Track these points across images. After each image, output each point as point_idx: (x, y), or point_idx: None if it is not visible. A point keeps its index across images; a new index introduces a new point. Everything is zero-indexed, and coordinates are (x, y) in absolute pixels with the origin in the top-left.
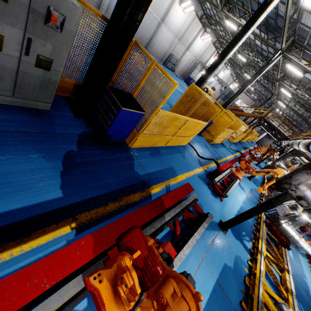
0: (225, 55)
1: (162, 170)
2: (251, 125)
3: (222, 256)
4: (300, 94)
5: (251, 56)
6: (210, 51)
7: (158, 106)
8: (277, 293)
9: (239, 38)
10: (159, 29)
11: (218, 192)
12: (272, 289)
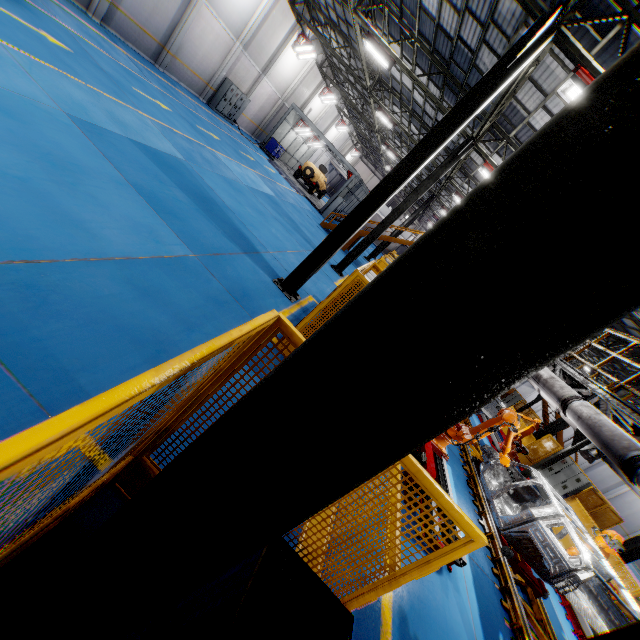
0: (408, 174)
1: (355, 636)
2: None
3: None
4: None
5: (398, 114)
6: (313, 81)
7: (397, 582)
8: None
9: (440, 141)
10: (193, 12)
11: None
12: None
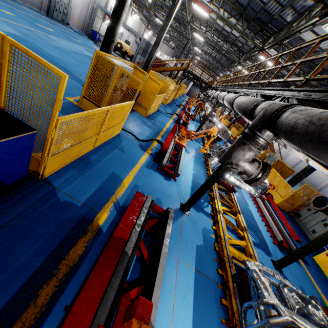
0: None
1: (101, 185)
2: (178, 80)
3: (193, 240)
4: (210, 36)
5: None
6: None
7: (53, 115)
8: (237, 236)
9: None
10: None
11: (170, 173)
12: (234, 236)
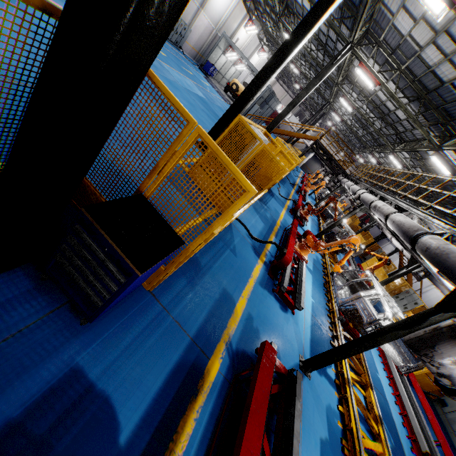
0: (286, 56)
1: (212, 310)
2: (303, 153)
3: (316, 428)
4: (360, 106)
5: None
6: (239, 15)
7: (212, 228)
8: (367, 428)
9: (310, 27)
10: None
11: (290, 302)
12: (363, 428)
